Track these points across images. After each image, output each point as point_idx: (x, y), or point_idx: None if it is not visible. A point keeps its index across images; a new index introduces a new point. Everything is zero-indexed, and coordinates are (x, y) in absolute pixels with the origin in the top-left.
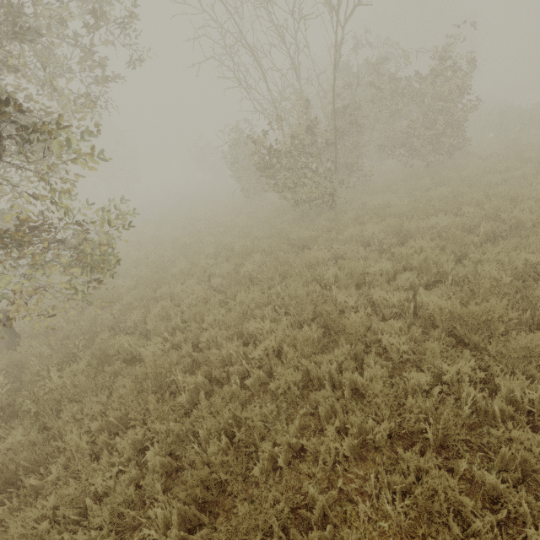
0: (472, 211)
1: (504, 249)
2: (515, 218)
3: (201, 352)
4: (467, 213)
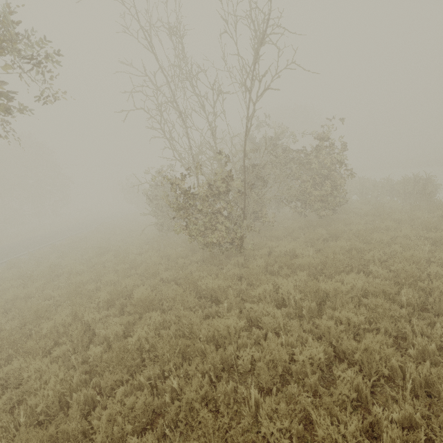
0: (381, 271)
1: None
2: (439, 290)
3: None
4: (376, 273)
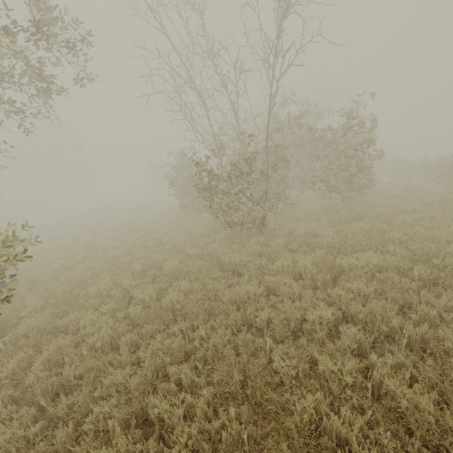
0: (398, 250)
1: (451, 302)
2: (451, 266)
3: (86, 433)
4: (393, 252)
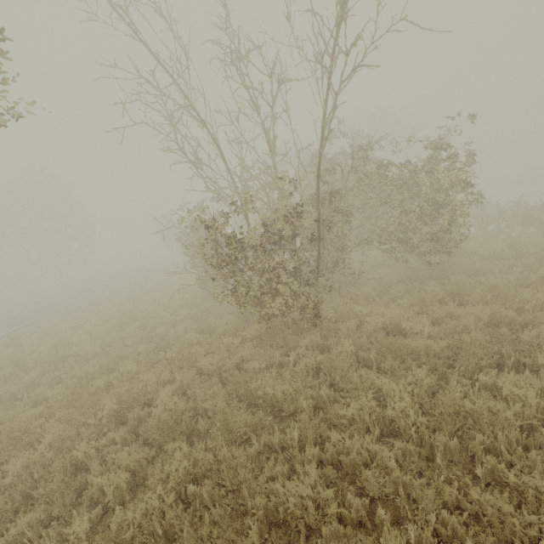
0: None
1: None
2: None
3: None
4: None
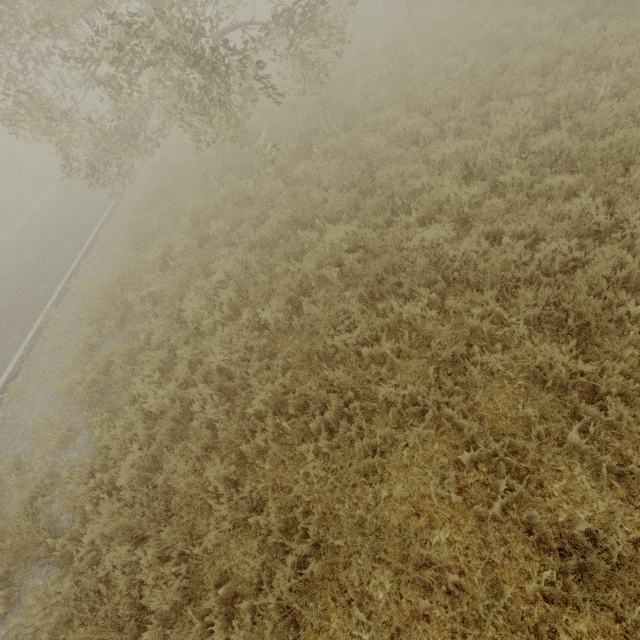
0: None
1: None
2: None
3: None
4: None
